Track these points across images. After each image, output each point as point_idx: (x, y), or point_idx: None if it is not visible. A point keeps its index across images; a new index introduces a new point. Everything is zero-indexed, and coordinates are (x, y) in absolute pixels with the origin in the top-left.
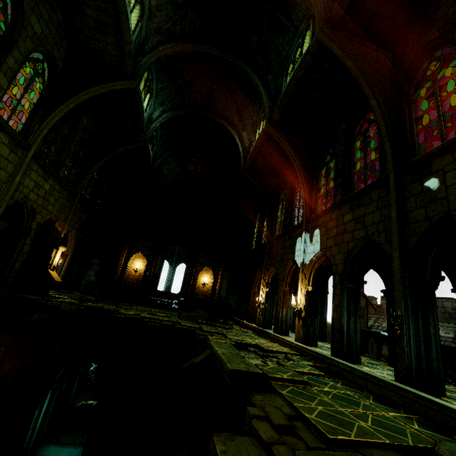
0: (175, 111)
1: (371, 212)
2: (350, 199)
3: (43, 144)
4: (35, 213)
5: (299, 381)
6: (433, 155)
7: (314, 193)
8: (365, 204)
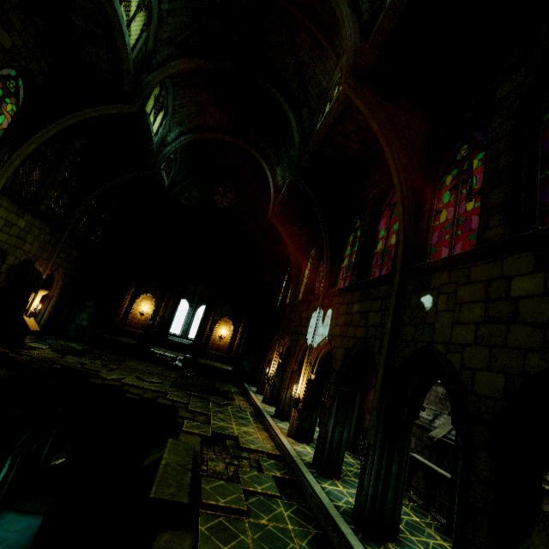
0: (196, 134)
1: (375, 311)
2: (362, 287)
3: (17, 174)
4: (5, 254)
5: (236, 510)
6: (435, 267)
7: (337, 263)
8: (372, 298)
